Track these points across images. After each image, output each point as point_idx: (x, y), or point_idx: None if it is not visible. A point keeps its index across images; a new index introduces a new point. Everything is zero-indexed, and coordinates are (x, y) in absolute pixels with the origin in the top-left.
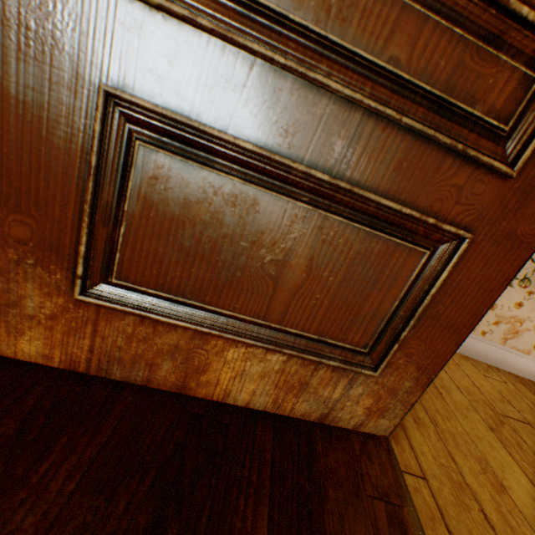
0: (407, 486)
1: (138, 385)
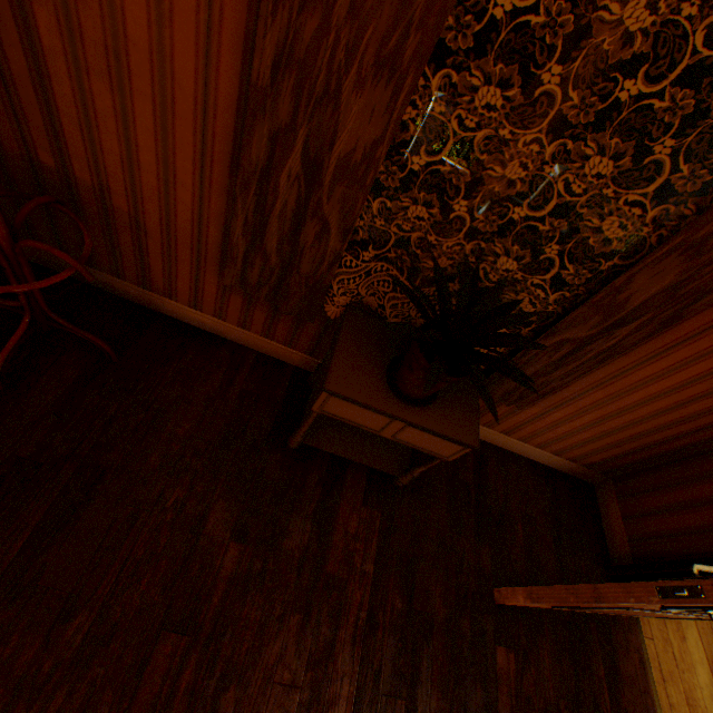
0: (644, 643)
1: (543, 608)
